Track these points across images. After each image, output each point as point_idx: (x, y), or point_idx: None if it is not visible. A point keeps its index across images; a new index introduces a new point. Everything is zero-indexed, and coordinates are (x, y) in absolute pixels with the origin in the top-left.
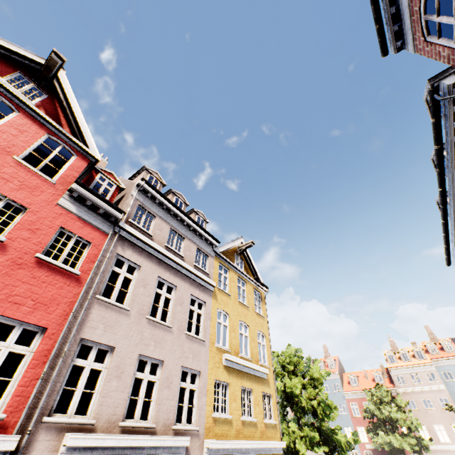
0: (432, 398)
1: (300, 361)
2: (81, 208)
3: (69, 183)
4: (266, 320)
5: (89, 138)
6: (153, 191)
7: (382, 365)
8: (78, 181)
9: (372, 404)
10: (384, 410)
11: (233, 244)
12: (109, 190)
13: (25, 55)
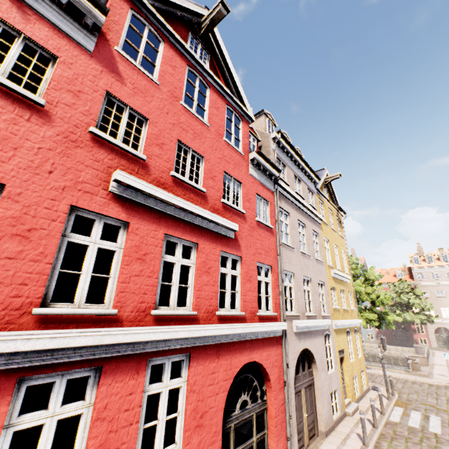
0: (446, 290)
1: (357, 267)
2: (258, 173)
3: (247, 151)
4: (344, 240)
5: (244, 98)
6: (283, 141)
7: (405, 265)
8: (258, 151)
9: (393, 293)
10: (404, 297)
11: (323, 177)
12: (254, 146)
13: (191, 10)
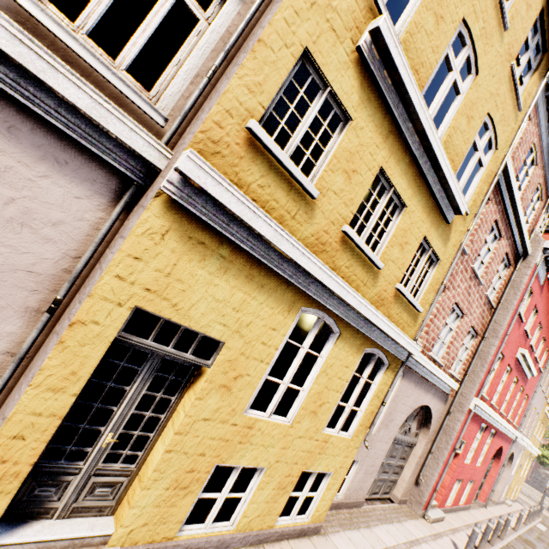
0: None
1: None
2: None
3: None
4: None
5: None
6: None
7: None
8: None
9: None
10: None
11: None
12: None
13: None
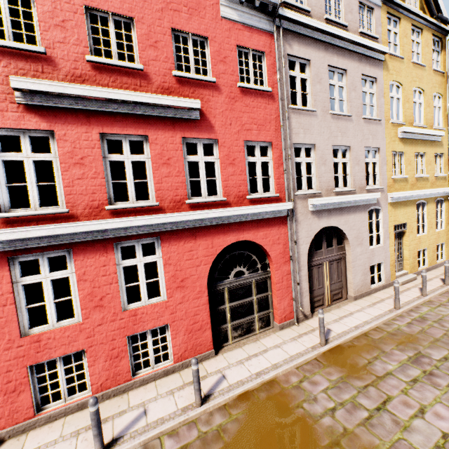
0: None
1: None
2: (239, 11)
3: None
4: (445, 76)
5: None
6: None
7: None
8: None
9: None
10: None
11: None
12: None
13: None
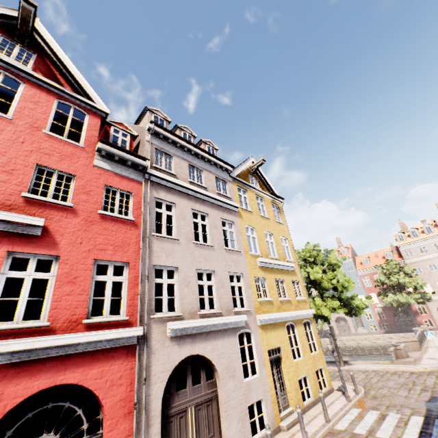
0: (437, 263)
1: (318, 253)
2: (113, 165)
3: (94, 143)
4: (286, 226)
5: (91, 92)
6: (163, 132)
7: (391, 244)
8: (102, 140)
9: (382, 275)
10: (393, 278)
11: (245, 165)
12: (126, 141)
13: None
